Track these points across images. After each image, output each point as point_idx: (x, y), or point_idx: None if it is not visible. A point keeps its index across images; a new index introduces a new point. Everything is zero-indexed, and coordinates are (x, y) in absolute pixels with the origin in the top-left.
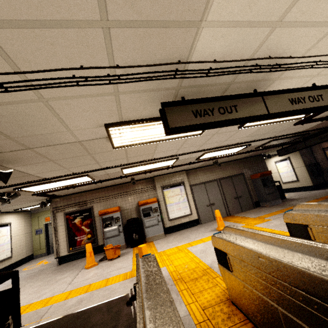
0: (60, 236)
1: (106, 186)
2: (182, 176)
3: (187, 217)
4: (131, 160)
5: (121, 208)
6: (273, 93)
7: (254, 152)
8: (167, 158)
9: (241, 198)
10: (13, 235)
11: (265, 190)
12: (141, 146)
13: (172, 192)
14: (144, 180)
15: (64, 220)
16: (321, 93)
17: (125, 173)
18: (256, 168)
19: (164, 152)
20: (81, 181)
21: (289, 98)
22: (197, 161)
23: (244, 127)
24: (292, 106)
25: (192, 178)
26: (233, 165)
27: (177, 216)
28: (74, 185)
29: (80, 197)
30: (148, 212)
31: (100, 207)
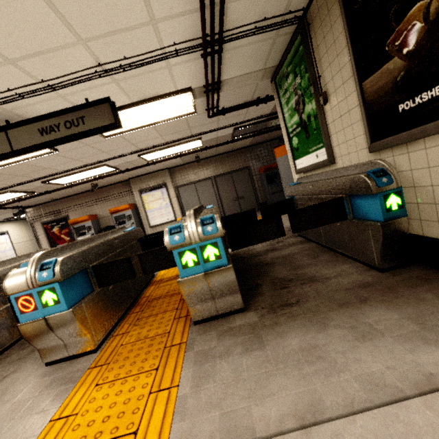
0: (43, 244)
1: (78, 193)
2: (163, 176)
3: (171, 224)
4: (35, 176)
5: (98, 216)
6: (19, 124)
7: (251, 139)
8: (83, 168)
9: (243, 199)
10: (14, 242)
11: (269, 189)
12: (6, 168)
13: (152, 196)
14: (120, 184)
15: (42, 229)
16: (84, 114)
17: (64, 184)
18: (269, 158)
19: (62, 165)
20: (16, 195)
21: (40, 127)
22: (156, 161)
23: (110, 136)
24: (42, 138)
25: (179, 178)
26: (236, 156)
27: (159, 222)
28: (15, 199)
29: (53, 206)
30: (124, 220)
31: (76, 215)
